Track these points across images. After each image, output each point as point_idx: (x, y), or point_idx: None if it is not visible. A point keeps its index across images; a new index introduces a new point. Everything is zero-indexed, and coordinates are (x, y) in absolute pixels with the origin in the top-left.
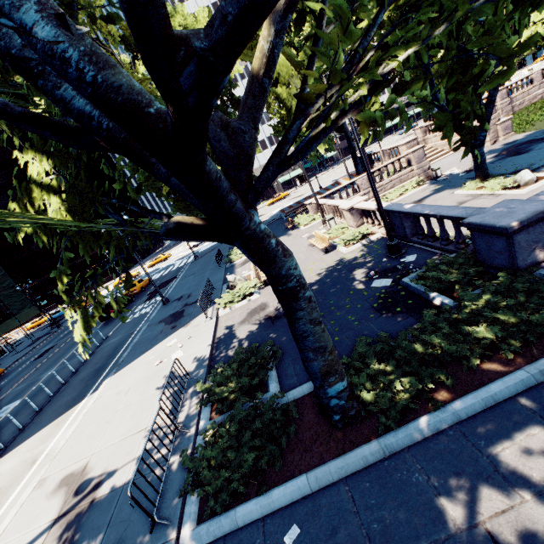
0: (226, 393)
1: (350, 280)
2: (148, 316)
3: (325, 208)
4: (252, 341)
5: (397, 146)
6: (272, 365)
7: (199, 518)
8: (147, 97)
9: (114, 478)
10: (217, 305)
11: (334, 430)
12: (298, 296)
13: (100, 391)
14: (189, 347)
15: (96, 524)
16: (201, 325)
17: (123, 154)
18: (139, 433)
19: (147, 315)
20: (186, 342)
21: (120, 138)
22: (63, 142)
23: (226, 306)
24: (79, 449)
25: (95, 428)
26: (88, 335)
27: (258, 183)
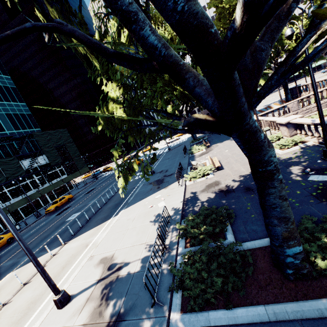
0: (197, 233)
1: (287, 173)
2: (142, 179)
3: (262, 123)
4: (210, 204)
5: (326, 79)
6: (227, 222)
7: (182, 309)
8: (211, 21)
9: (128, 267)
10: (184, 178)
11: (285, 280)
12: (273, 177)
13: (119, 216)
14: (169, 200)
15: (120, 290)
16: (175, 188)
17: (168, 73)
18: (141, 244)
19: (142, 179)
20: (166, 198)
21: (169, 62)
22: (132, 68)
23: (191, 179)
24: (109, 245)
25: (117, 236)
26: (125, 184)
27: (262, 90)
